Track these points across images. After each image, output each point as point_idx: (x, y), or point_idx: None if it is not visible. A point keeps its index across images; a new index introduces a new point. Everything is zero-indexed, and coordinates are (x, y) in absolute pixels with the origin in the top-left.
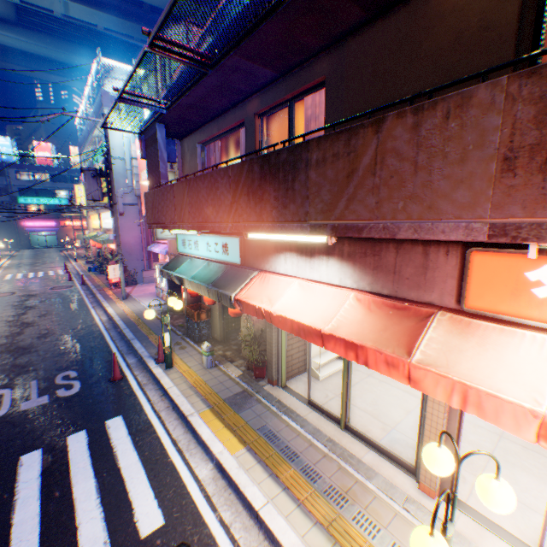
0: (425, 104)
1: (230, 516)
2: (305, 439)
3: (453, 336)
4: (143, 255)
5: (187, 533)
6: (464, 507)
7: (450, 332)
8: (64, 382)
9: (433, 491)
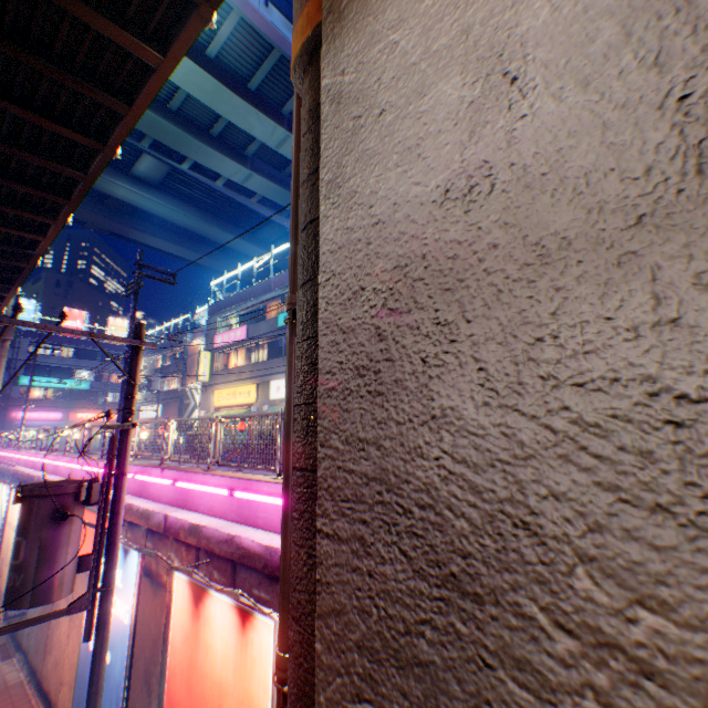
0: None
1: None
2: None
3: None
4: None
5: None
6: None
7: None
8: None
9: None
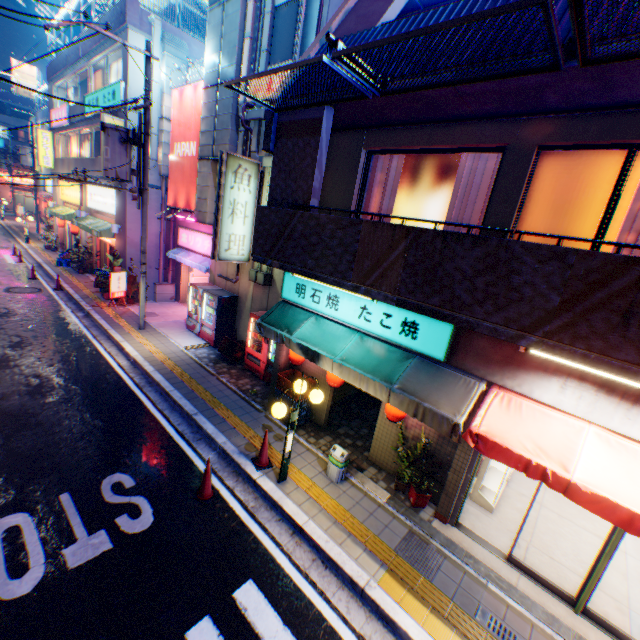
0: None
1: None
2: (546, 636)
3: None
4: (157, 262)
5: None
6: None
7: None
8: (120, 500)
9: None
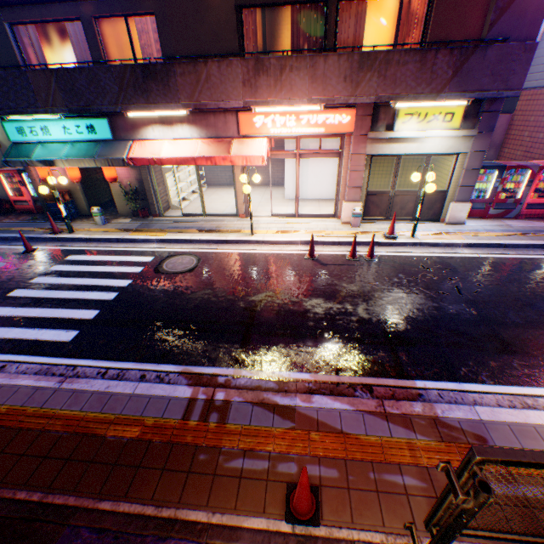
0: (221, 61)
1: (180, 247)
2: (192, 224)
3: (240, 146)
4: None
5: (168, 254)
6: (253, 217)
7: (239, 145)
8: None
9: (244, 215)
